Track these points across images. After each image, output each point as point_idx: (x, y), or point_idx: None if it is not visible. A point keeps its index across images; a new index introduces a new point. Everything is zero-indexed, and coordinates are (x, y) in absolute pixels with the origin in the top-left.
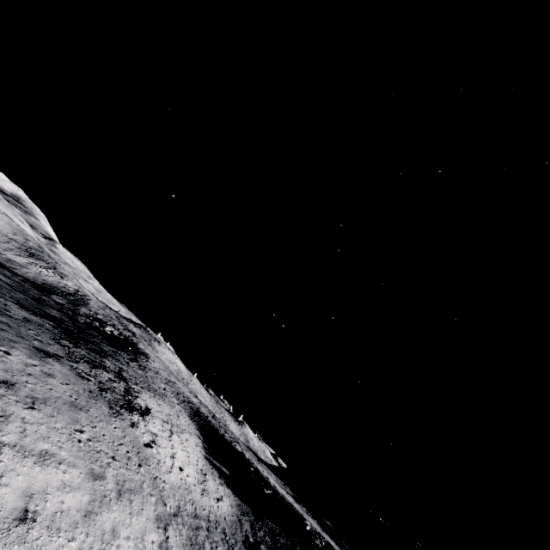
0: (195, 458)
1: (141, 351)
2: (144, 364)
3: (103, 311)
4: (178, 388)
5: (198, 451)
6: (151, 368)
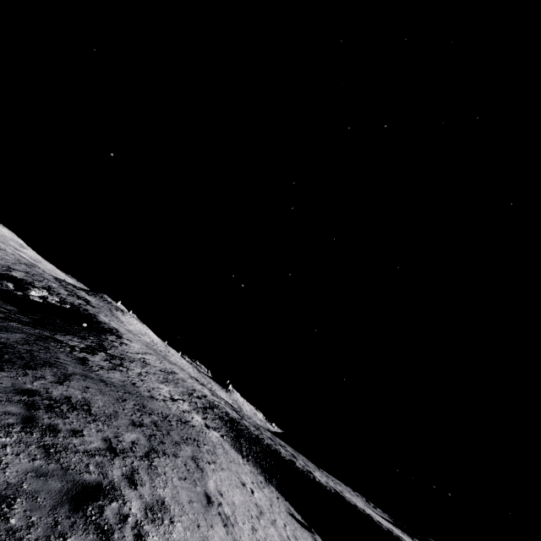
0: None
1: (106, 327)
2: (118, 352)
3: (26, 267)
4: (183, 383)
5: None
6: (132, 356)
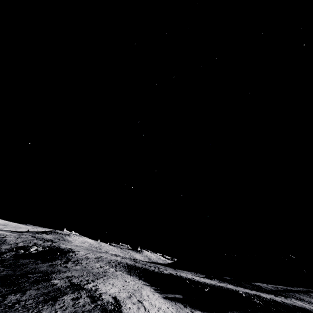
0: (165, 307)
1: (66, 250)
2: (76, 258)
3: (20, 239)
4: (106, 259)
5: (158, 298)
6: (81, 257)
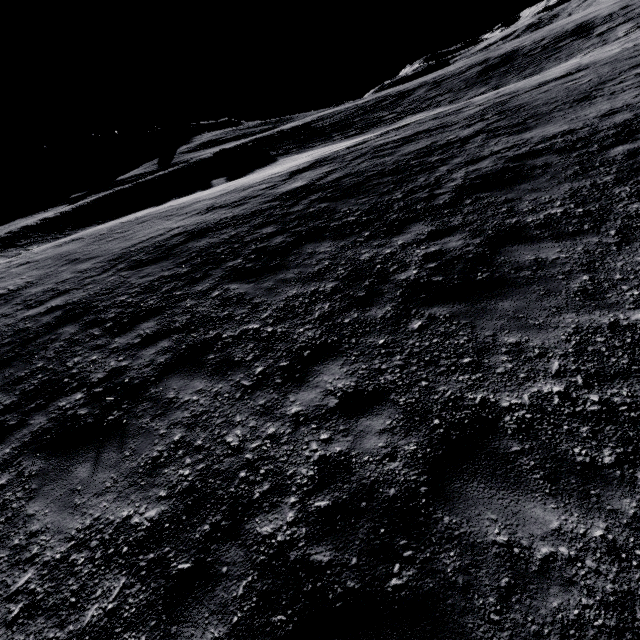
0: None
1: None
2: None
3: None
4: None
5: None
6: None
